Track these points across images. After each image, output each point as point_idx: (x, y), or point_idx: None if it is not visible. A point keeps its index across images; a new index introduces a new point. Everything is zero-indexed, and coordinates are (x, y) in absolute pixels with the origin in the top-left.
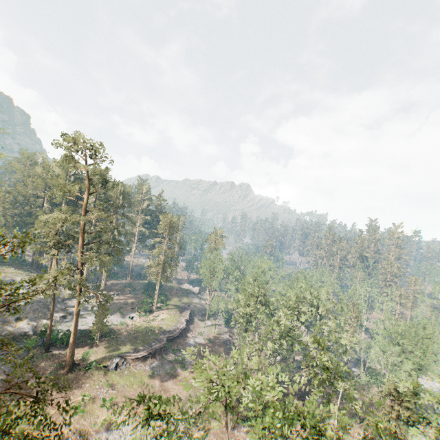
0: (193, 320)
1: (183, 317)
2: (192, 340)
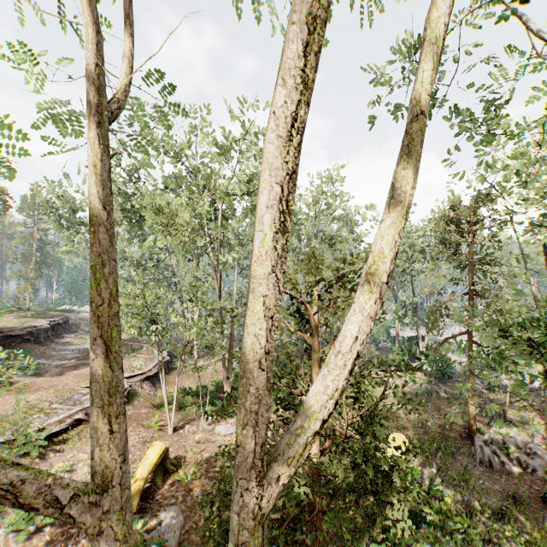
0: (75, 330)
1: (43, 320)
2: (69, 347)
